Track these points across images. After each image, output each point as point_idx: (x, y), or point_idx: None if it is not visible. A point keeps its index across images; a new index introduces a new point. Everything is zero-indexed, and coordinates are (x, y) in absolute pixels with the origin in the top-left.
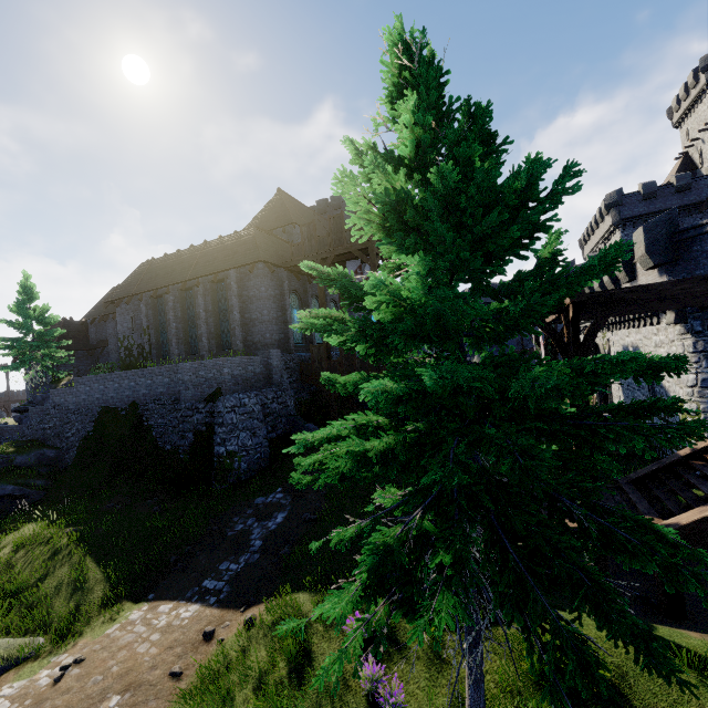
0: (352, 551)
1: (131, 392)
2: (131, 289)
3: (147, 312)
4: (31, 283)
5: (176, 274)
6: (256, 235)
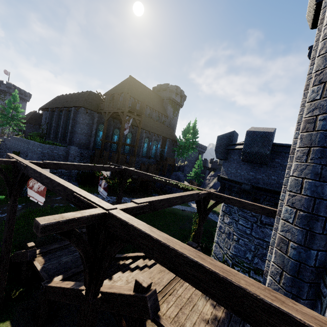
0: None
1: (20, 147)
2: (48, 105)
3: (49, 116)
4: (15, 94)
5: (60, 104)
6: (89, 94)
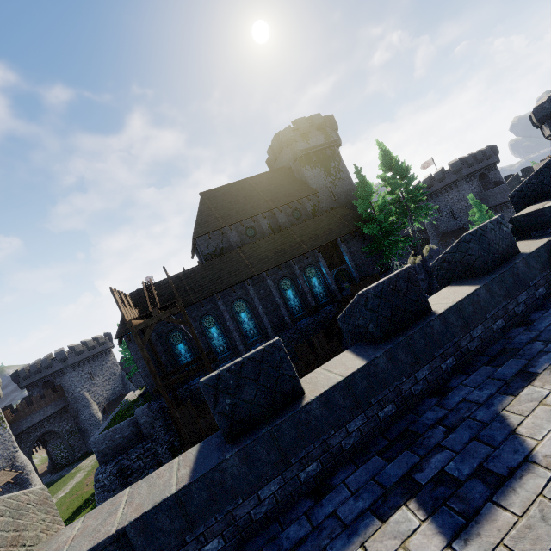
0: None
1: None
2: None
3: None
4: None
5: None
6: None
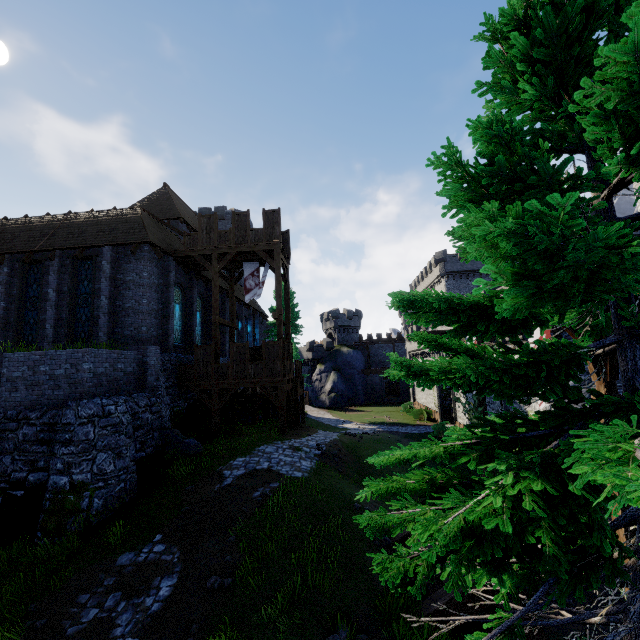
0: (303, 637)
1: None
2: None
3: None
4: None
5: (19, 242)
6: (143, 215)
